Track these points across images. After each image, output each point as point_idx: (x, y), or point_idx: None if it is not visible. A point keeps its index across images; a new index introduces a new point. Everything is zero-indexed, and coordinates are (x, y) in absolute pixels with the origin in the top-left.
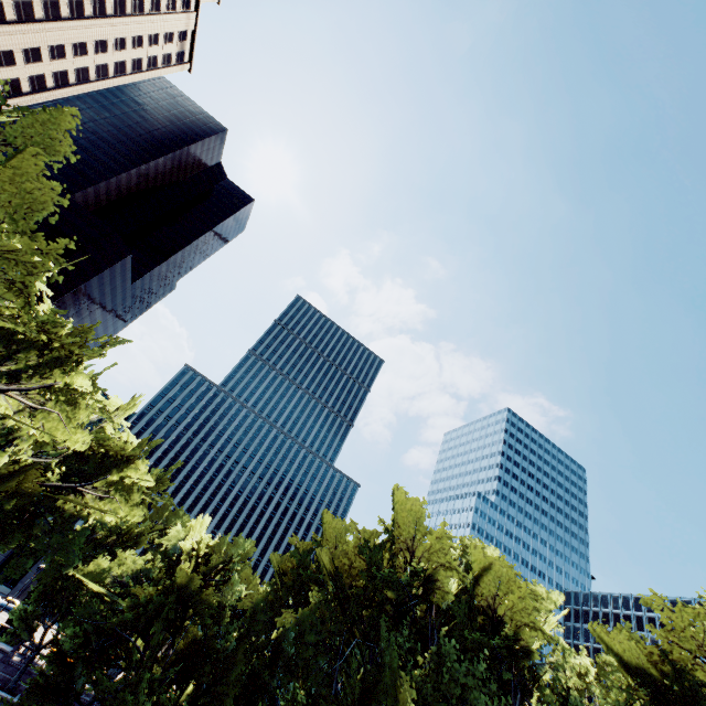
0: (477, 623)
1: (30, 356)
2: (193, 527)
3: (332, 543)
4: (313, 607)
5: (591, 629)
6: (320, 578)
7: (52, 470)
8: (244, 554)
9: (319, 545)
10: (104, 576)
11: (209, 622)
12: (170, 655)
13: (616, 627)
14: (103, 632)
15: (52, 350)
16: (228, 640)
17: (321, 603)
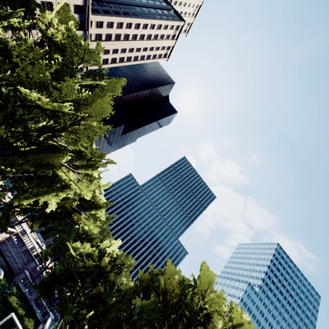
0: None
1: (85, 161)
2: (113, 244)
3: (167, 276)
4: (151, 302)
5: None
6: (157, 290)
7: (75, 202)
8: (129, 264)
9: (161, 274)
10: (77, 249)
11: (107, 287)
12: (89, 294)
13: None
14: (69, 272)
15: (92, 160)
16: (111, 300)
17: (155, 302)
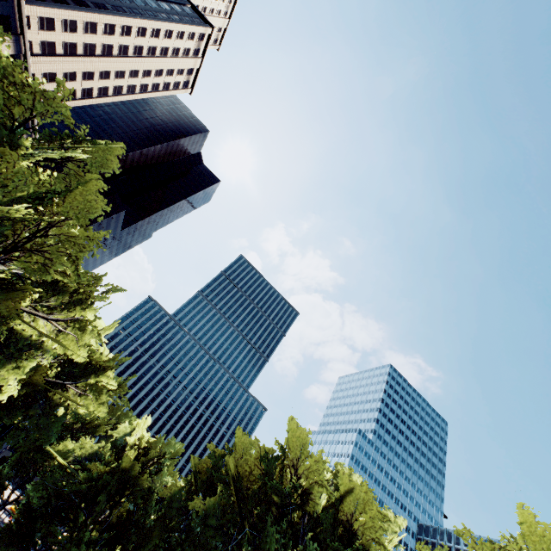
0: (337, 532)
1: (66, 297)
2: (139, 426)
3: (239, 453)
4: (219, 500)
5: (418, 548)
6: (226, 479)
7: (52, 369)
8: (173, 452)
9: (229, 453)
10: (68, 453)
11: (139, 501)
12: (107, 523)
13: (436, 549)
14: (60, 497)
15: (80, 294)
16: (148, 520)
17: (225, 499)
